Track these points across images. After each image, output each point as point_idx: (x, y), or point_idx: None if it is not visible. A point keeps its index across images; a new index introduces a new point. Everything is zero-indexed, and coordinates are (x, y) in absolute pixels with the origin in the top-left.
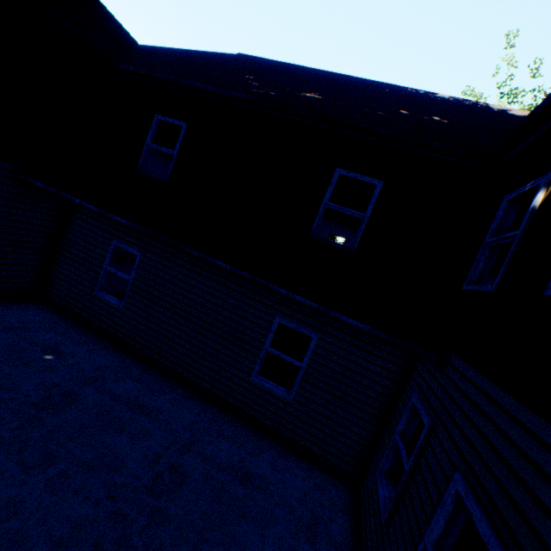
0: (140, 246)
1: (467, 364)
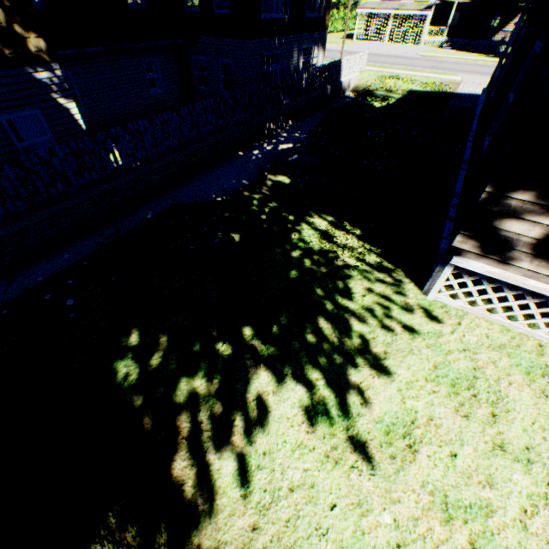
0: (66, 67)
1: (205, 37)
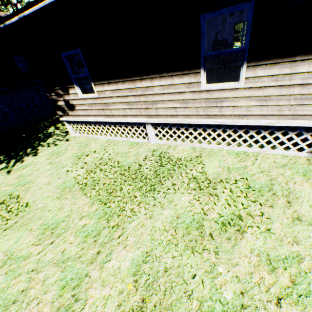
0: None
1: None
